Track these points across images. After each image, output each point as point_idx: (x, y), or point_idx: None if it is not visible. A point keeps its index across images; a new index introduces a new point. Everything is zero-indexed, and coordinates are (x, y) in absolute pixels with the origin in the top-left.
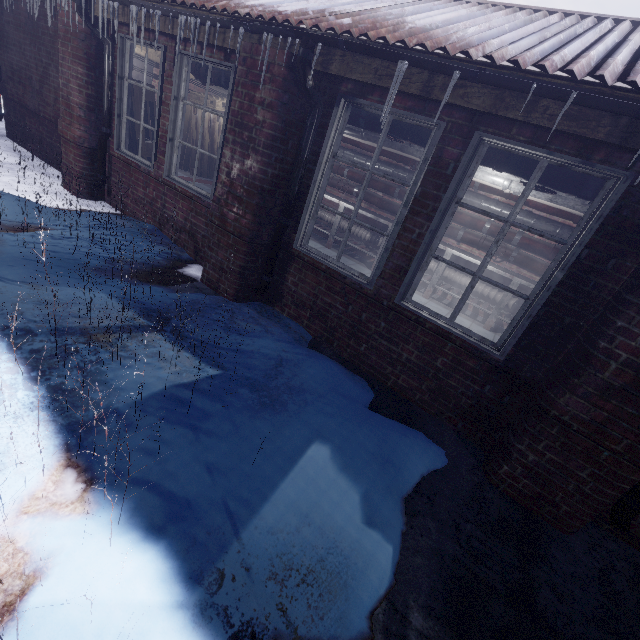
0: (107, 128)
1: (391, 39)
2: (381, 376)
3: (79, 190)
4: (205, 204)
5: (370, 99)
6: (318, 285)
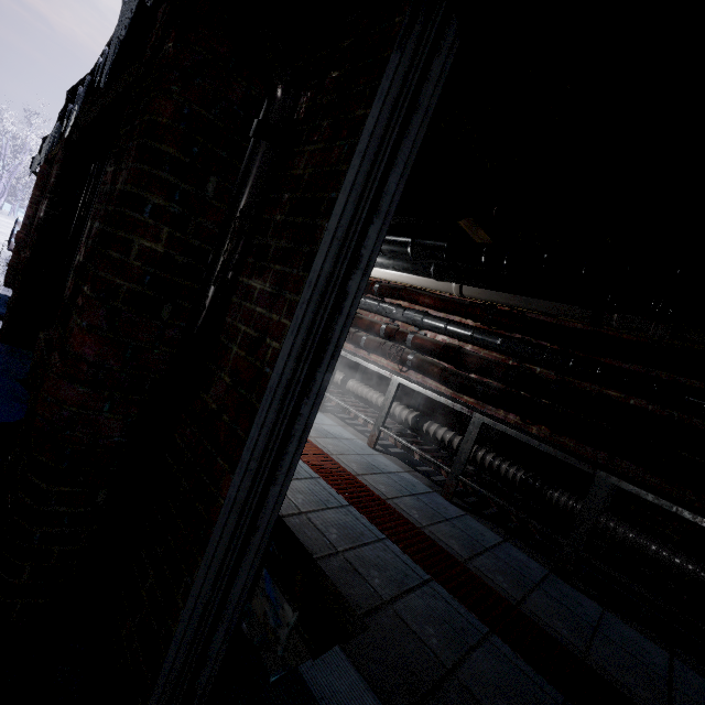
0: None
1: None
2: None
3: (7, 280)
4: None
5: None
6: None
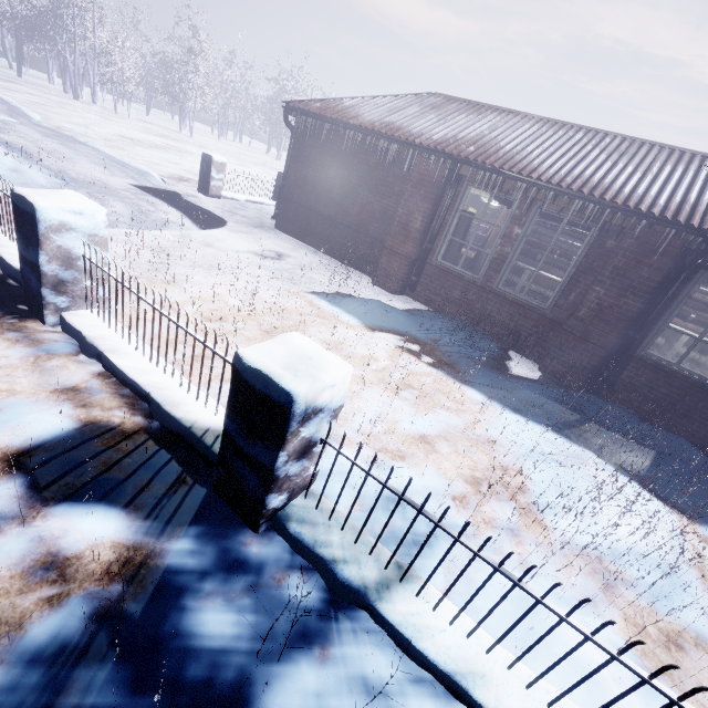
0: (431, 245)
1: None
2: None
3: (395, 289)
4: (539, 312)
5: None
6: (655, 380)
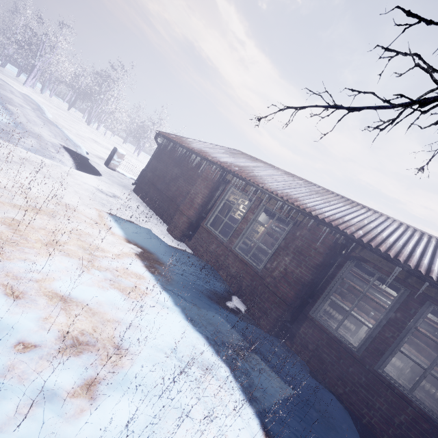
0: (205, 215)
1: (391, 255)
2: (358, 413)
3: (177, 236)
4: (255, 270)
5: (368, 264)
6: (321, 339)
